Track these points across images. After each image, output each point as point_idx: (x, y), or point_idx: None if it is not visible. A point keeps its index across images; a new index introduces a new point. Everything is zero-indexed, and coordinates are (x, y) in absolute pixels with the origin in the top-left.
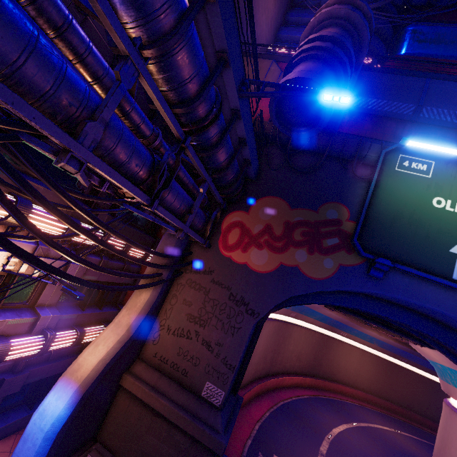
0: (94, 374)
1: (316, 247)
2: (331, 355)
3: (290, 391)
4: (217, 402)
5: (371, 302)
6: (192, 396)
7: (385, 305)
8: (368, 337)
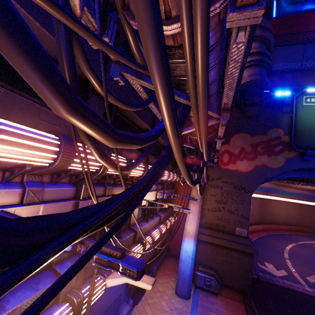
0: (196, 232)
1: (271, 153)
2: (269, 209)
3: (253, 234)
4: (244, 235)
5: (303, 172)
6: (231, 235)
7: (311, 171)
8: (289, 193)
